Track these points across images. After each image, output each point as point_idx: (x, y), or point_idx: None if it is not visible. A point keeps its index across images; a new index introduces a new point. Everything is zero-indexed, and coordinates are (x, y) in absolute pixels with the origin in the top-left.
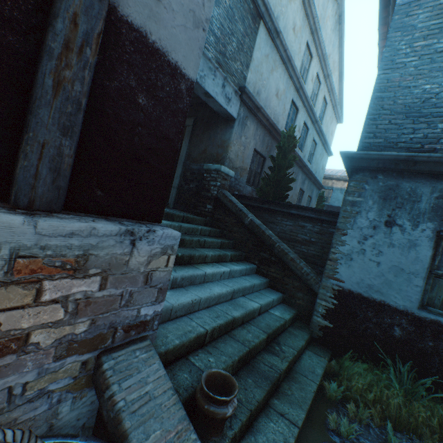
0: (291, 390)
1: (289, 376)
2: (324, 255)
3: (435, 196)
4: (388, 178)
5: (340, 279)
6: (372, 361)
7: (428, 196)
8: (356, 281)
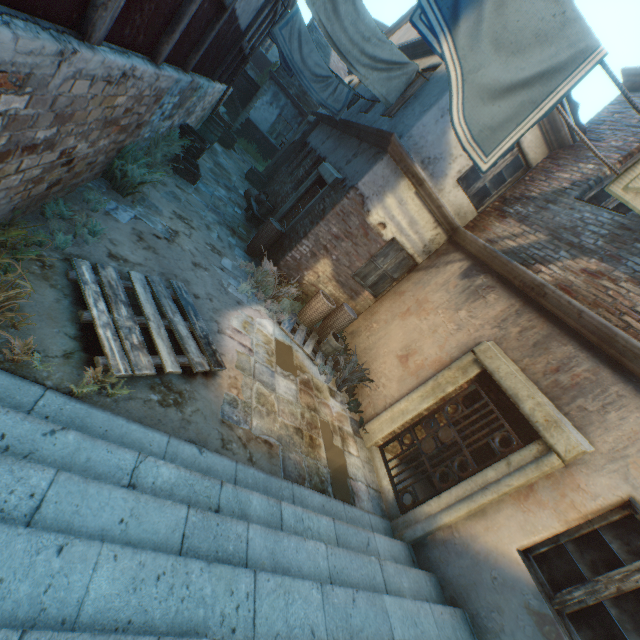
0: None
1: None
2: (246, 102)
3: (285, 104)
4: (278, 90)
5: (250, 115)
6: (248, 143)
7: (283, 103)
8: (254, 118)
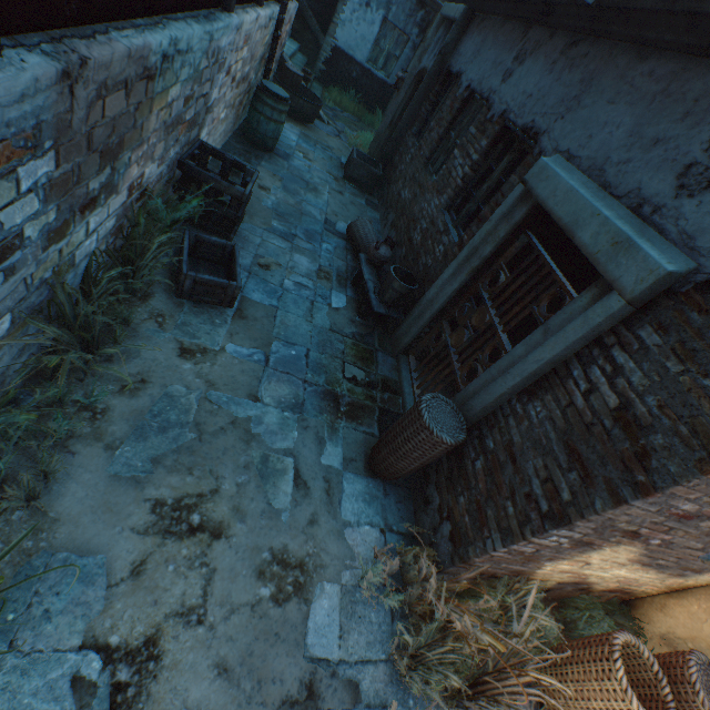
0: (314, 91)
1: (312, 88)
2: (326, 16)
3: None
4: None
5: (336, 39)
6: (341, 91)
7: None
8: (344, 42)
